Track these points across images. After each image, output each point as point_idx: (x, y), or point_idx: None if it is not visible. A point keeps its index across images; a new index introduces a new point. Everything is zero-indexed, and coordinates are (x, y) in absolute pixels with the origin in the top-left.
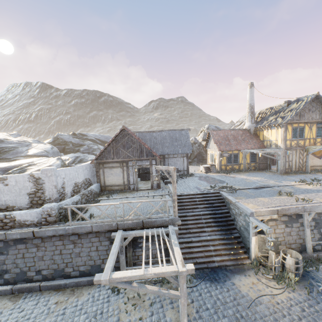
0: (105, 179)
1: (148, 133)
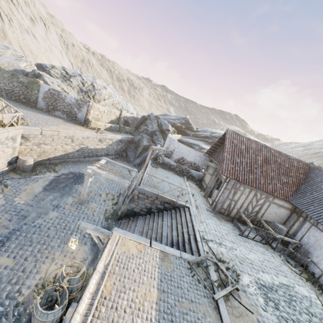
0: (206, 174)
1: None
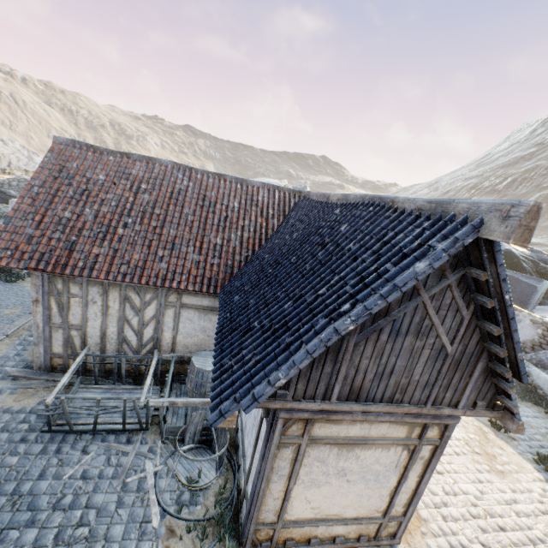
0: None
1: (317, 201)
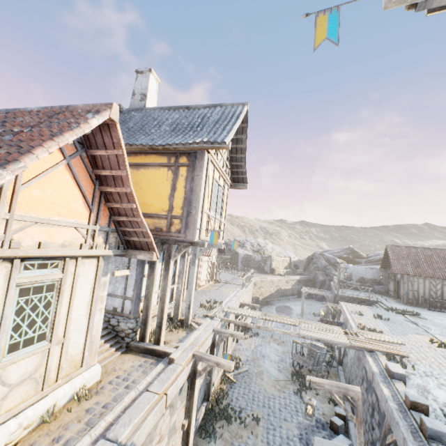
0: (389, 285)
1: None
